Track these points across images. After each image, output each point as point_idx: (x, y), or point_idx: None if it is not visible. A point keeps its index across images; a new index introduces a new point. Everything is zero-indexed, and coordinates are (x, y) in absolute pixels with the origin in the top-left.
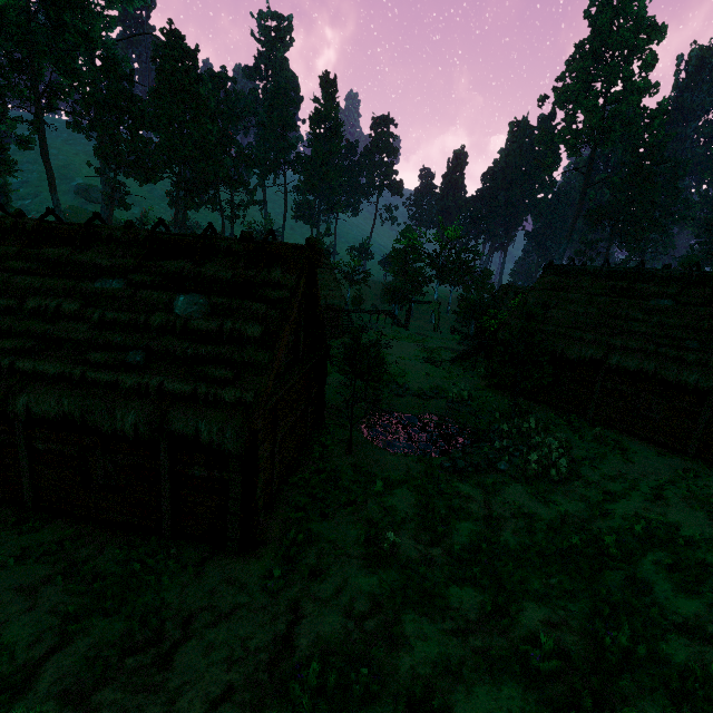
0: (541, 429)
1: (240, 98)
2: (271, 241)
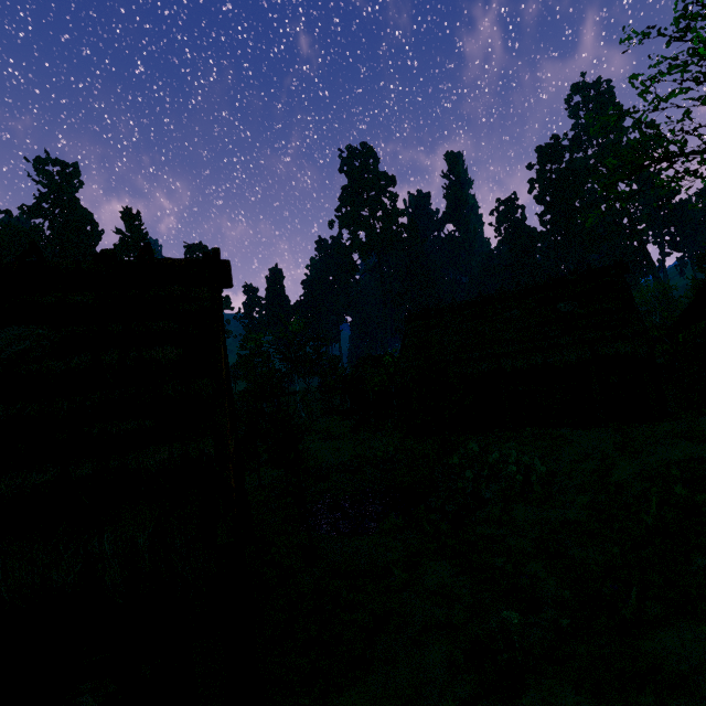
0: (482, 452)
1: (19, 230)
2: (150, 258)
